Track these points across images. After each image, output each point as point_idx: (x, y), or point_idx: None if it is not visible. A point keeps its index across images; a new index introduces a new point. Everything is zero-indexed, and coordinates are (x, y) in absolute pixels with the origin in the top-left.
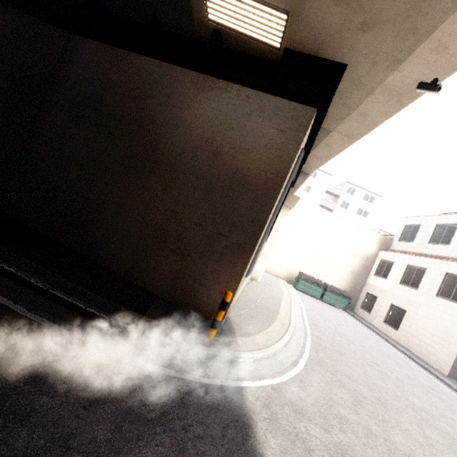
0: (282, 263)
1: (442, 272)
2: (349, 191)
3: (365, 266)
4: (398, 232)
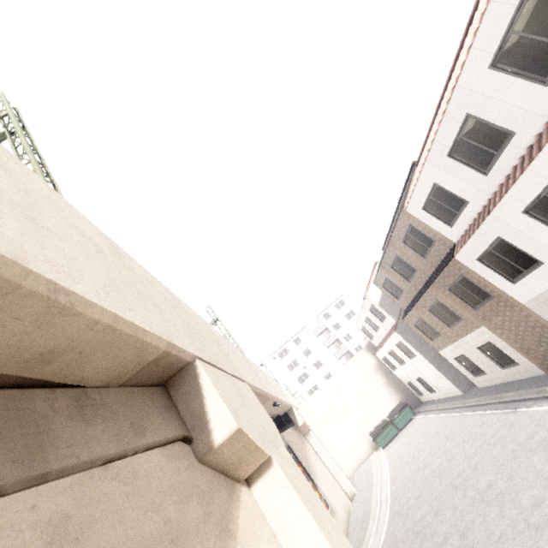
0: (357, 444)
1: (394, 346)
2: (326, 318)
3: (384, 372)
4: (365, 336)
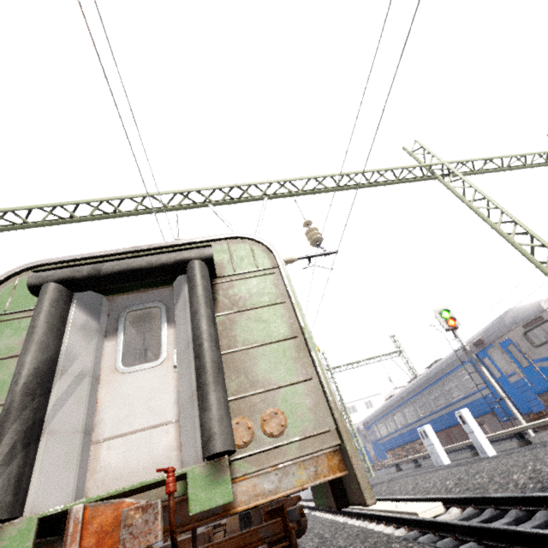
0: None
1: None
2: None
3: None
4: None
